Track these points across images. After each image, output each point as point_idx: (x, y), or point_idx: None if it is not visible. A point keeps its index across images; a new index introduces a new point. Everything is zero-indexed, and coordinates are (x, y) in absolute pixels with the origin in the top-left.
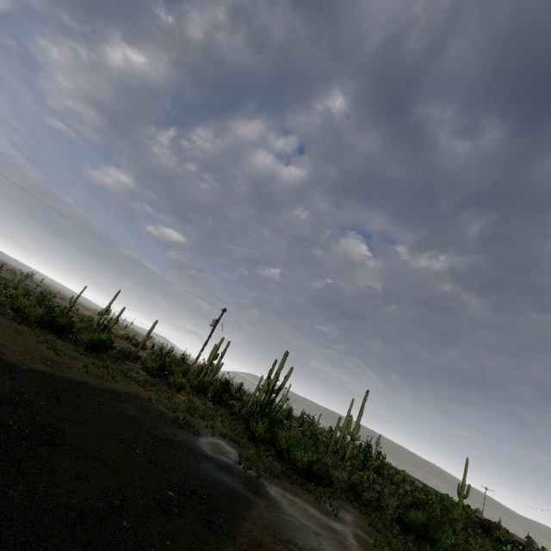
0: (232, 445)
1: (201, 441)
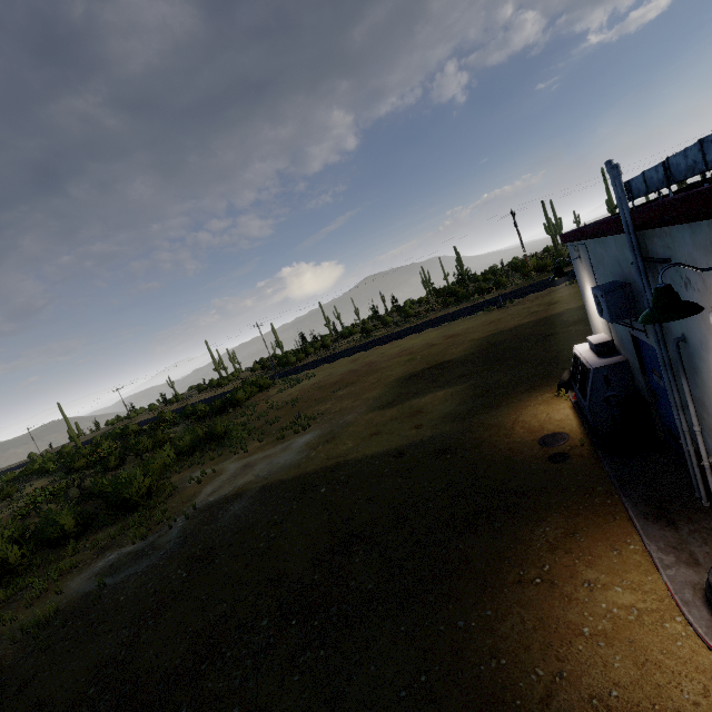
0: (78, 573)
1: (121, 576)
